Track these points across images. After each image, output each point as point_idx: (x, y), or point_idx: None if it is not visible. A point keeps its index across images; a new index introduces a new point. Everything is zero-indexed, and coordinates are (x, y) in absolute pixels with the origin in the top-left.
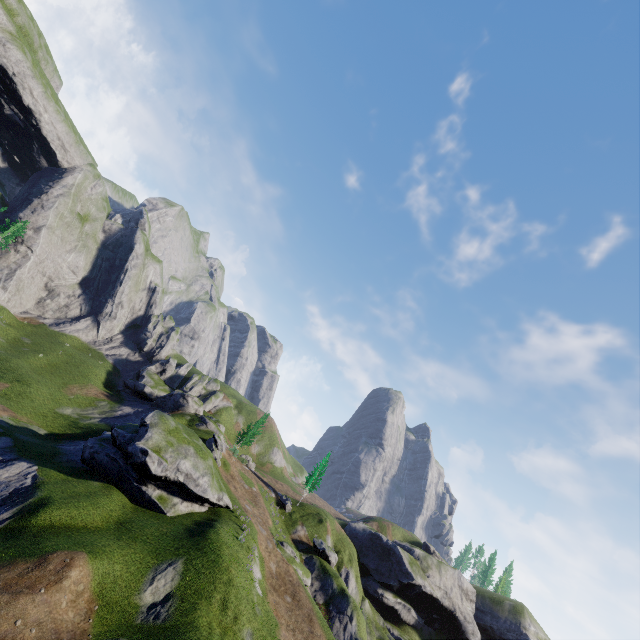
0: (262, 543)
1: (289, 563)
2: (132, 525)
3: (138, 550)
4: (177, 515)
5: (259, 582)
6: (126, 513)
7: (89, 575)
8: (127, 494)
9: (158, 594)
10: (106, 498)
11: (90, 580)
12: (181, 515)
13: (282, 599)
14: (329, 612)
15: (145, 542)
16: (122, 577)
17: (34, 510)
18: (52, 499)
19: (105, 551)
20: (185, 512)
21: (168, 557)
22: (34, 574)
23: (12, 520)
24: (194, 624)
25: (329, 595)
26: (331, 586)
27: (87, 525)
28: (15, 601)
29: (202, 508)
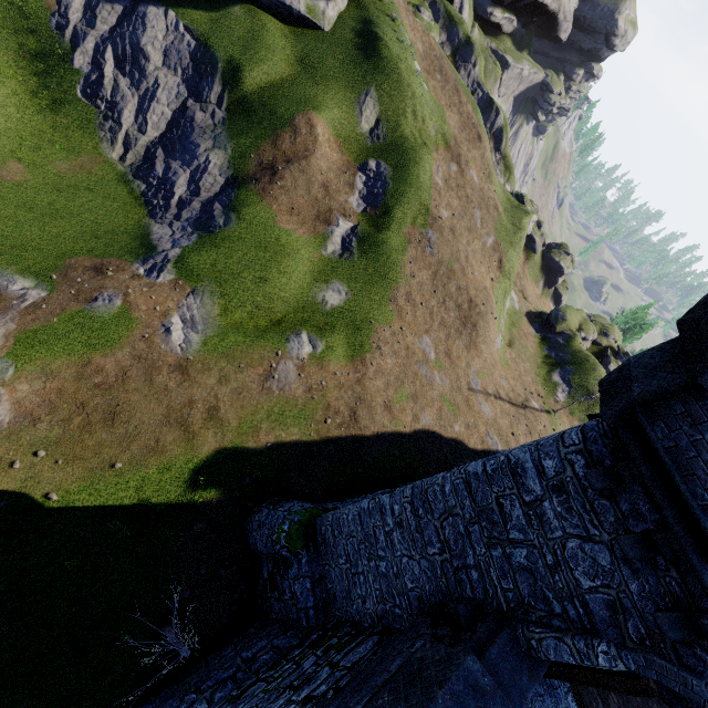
0: (406, 23)
1: (428, 33)
2: (311, 61)
3: (336, 90)
4: (332, 27)
5: (421, 76)
6: (294, 45)
7: (325, 126)
8: (270, 12)
9: (370, 122)
10: (267, 34)
11: (327, 129)
12: (335, 25)
13: (435, 81)
14: (455, 63)
15: (335, 79)
16: (342, 118)
17: (235, 78)
18: (236, 60)
19: (320, 102)
20: (335, 18)
21: (361, 89)
22: (299, 140)
23: (228, 93)
24: (403, 137)
25: (455, 46)
26: (457, 36)
27: (282, 77)
28: (310, 163)
29: (344, 2)
